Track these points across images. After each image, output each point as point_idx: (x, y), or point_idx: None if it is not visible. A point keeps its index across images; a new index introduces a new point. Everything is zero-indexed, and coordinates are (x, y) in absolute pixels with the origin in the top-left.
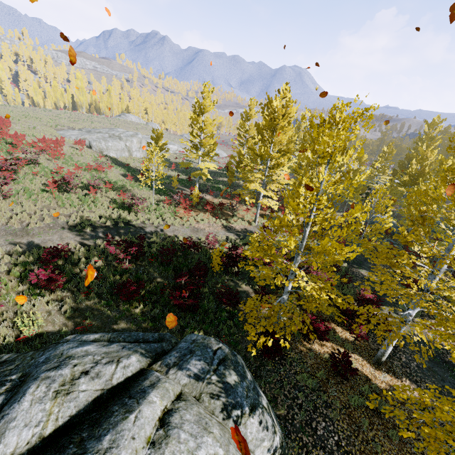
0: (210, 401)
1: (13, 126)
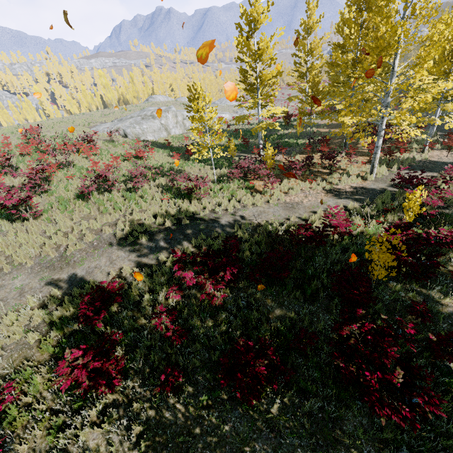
0: None
1: (47, 135)
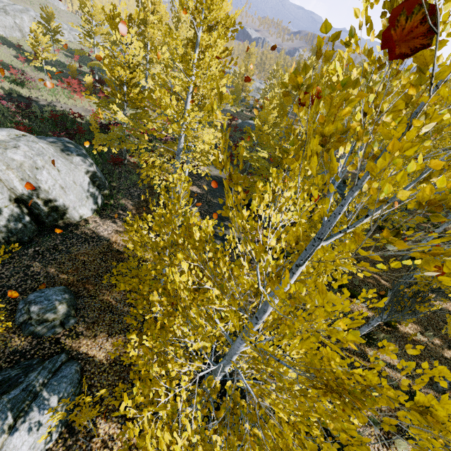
0: (55, 147)
1: None
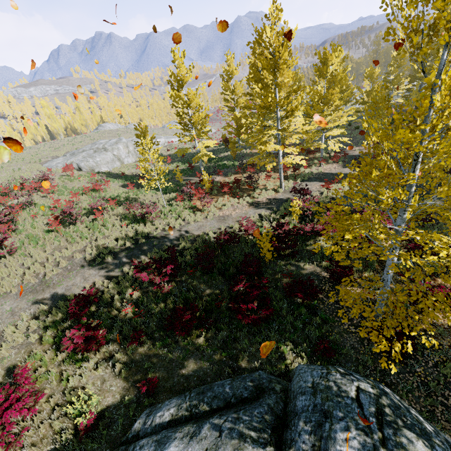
0: None
1: None
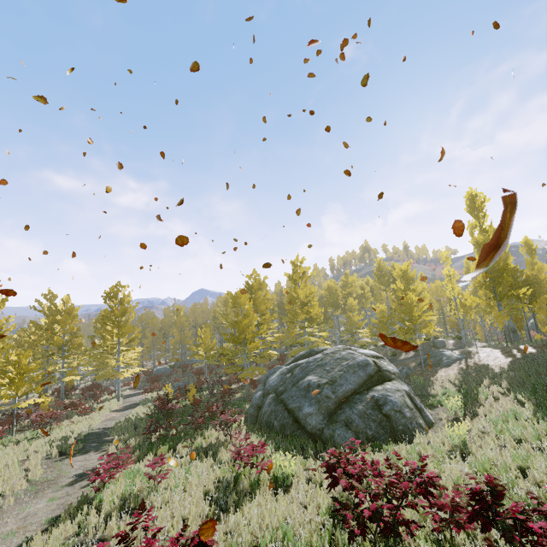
0: None
1: None
